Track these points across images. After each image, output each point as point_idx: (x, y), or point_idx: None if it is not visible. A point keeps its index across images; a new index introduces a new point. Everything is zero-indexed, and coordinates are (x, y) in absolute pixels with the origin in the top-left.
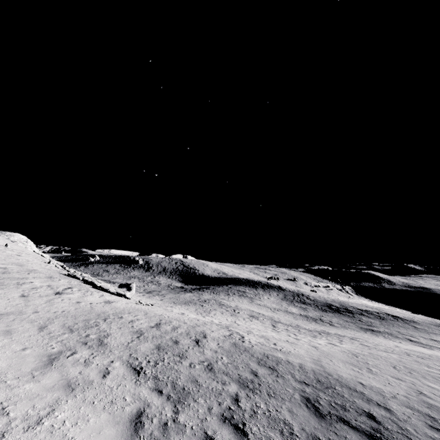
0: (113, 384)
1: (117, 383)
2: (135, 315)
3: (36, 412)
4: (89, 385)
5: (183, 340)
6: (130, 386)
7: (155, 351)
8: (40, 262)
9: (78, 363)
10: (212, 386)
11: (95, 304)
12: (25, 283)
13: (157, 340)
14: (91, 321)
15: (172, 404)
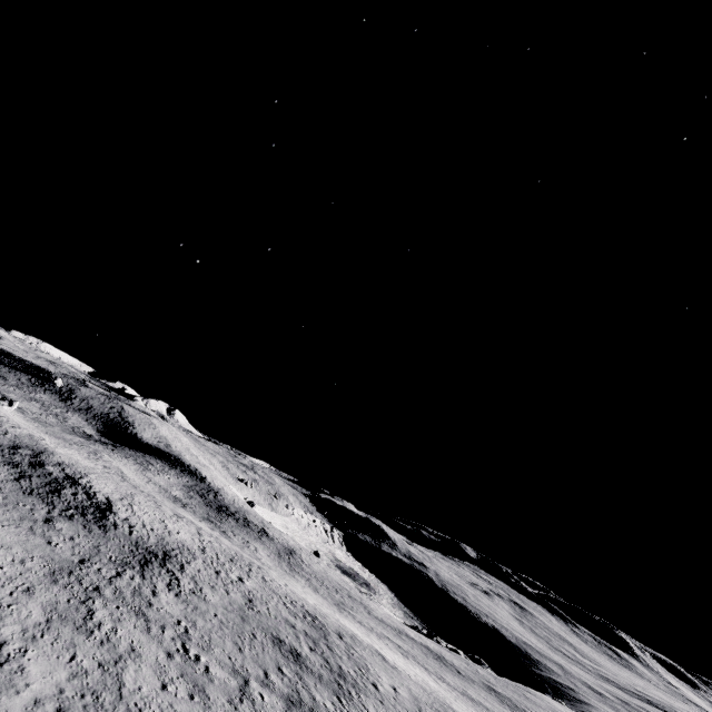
0: None
1: None
2: None
3: None
4: None
5: (8, 424)
6: None
7: None
8: None
9: None
10: (3, 430)
11: None
12: None
13: None
14: None
15: None
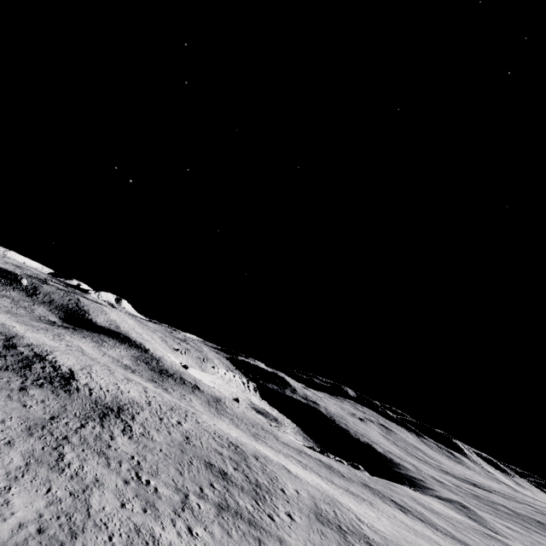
0: None
1: None
2: None
3: None
4: None
5: None
6: None
7: None
8: None
9: None
10: None
11: None
12: None
13: None
14: None
15: None
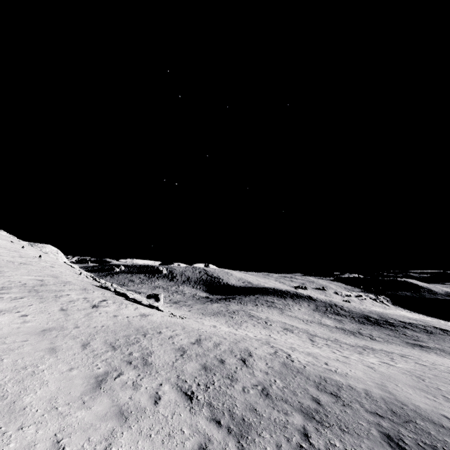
0: (166, 412)
1: (171, 412)
2: (173, 329)
3: (92, 447)
4: (141, 413)
5: (229, 359)
6: (185, 414)
7: (203, 372)
8: (72, 274)
9: (127, 386)
10: (273, 416)
11: (131, 317)
12: (62, 296)
13: (201, 359)
14: (131, 337)
15: (235, 439)
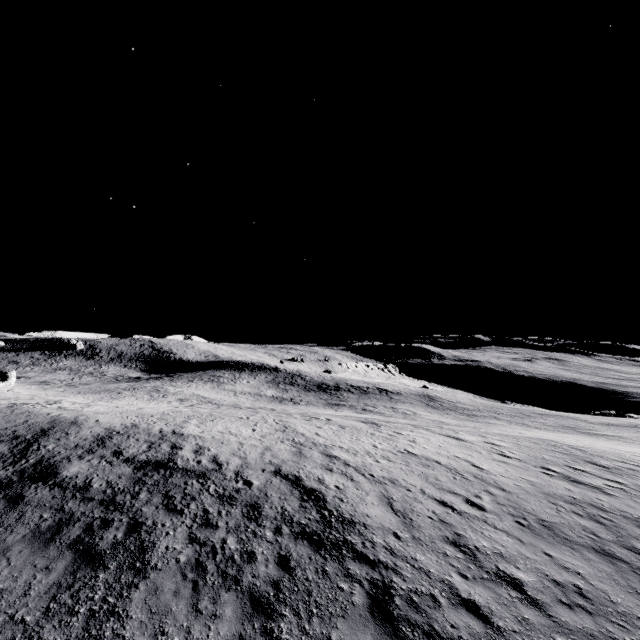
0: None
1: None
2: None
3: None
4: None
5: None
6: None
7: None
8: None
9: None
10: None
11: None
12: None
13: None
14: None
15: None
